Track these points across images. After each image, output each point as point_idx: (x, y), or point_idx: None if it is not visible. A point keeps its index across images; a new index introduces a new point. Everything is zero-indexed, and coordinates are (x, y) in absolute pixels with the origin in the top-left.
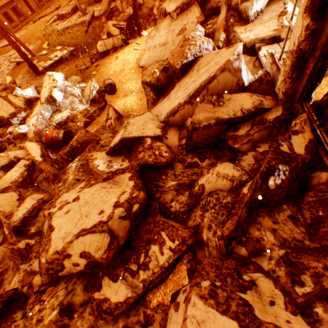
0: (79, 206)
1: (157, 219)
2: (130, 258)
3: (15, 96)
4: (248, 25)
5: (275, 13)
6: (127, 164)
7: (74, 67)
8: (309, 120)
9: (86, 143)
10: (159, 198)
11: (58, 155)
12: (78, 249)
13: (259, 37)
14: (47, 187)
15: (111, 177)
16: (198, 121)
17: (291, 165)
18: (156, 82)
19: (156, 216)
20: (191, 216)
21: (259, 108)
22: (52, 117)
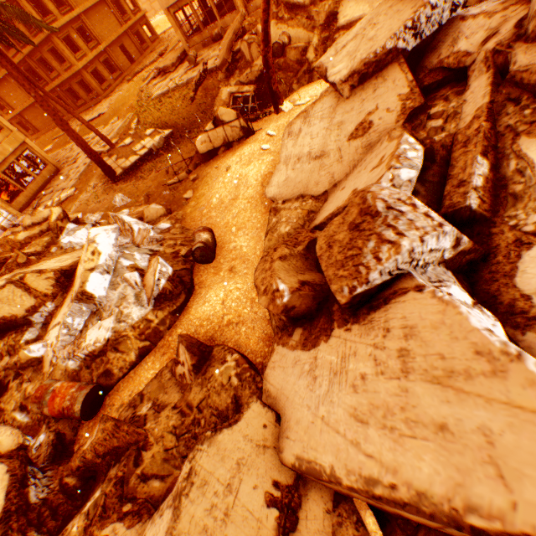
0: None
1: None
2: None
3: (39, 271)
4: None
5: None
6: None
7: (163, 173)
8: None
9: (116, 452)
10: None
11: (56, 475)
12: None
13: None
14: None
15: None
16: None
17: None
18: (282, 313)
19: None
20: None
21: None
22: (85, 328)
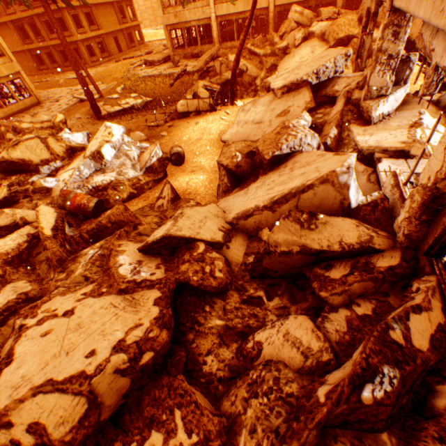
0: (67, 328)
1: (176, 382)
2: (112, 445)
3: (57, 140)
4: (368, 127)
5: (407, 121)
6: (161, 274)
7: (143, 121)
8: (440, 288)
9: (120, 224)
10: (191, 341)
11: (77, 230)
12: (28, 416)
13: (381, 146)
14: (46, 273)
15: (131, 290)
16: (275, 243)
17: (404, 368)
18: (235, 168)
19: (176, 376)
20: (231, 392)
21: (366, 246)
22: (91, 176)
